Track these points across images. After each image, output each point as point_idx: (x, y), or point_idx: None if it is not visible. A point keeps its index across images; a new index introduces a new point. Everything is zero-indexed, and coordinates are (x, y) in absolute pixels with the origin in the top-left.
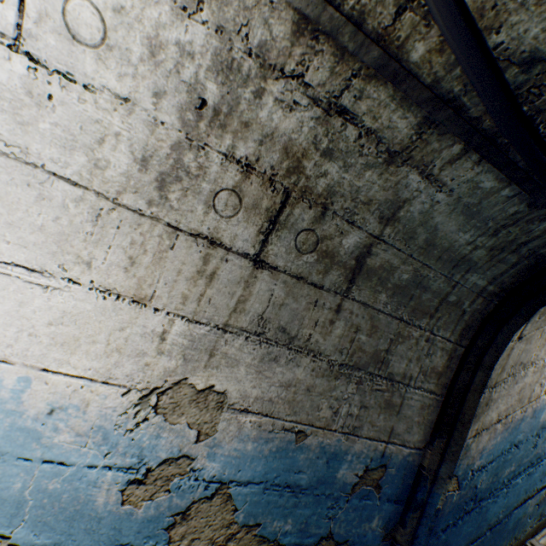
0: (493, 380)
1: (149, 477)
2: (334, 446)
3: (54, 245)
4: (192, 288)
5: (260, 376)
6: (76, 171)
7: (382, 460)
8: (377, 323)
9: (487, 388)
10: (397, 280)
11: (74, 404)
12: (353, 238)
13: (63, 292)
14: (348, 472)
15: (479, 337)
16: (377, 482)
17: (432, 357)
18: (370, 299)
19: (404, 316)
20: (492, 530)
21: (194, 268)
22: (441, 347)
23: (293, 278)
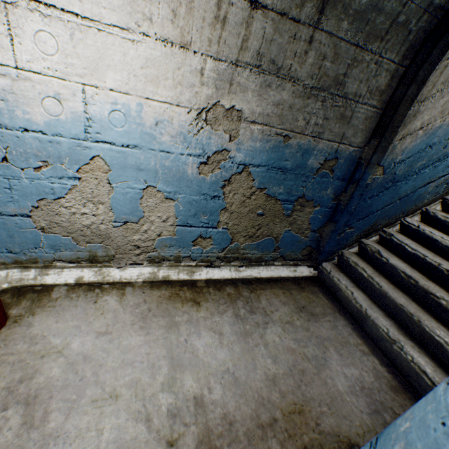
0: (423, 97)
1: (209, 161)
2: (306, 146)
3: (128, 7)
4: (213, 33)
5: (261, 99)
6: None
7: (335, 155)
8: (339, 51)
9: (417, 103)
10: (358, 6)
11: (166, 120)
12: None
13: (142, 44)
14: (314, 162)
15: (418, 55)
16: (331, 168)
17: (378, 79)
18: (335, 29)
19: (360, 43)
20: (401, 200)
21: (212, 15)
22: (386, 69)
23: (278, 16)
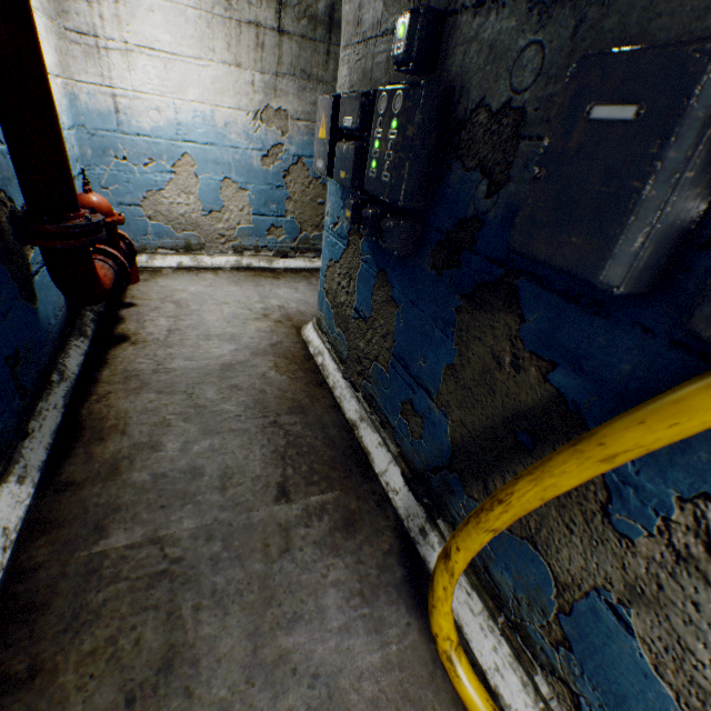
0: None
1: (270, 155)
2: None
3: (199, 45)
4: (257, 56)
5: (300, 101)
6: (194, 2)
7: None
8: None
9: None
10: None
11: (232, 122)
12: (323, 4)
13: (210, 68)
14: None
15: None
16: None
17: None
18: None
19: None
20: None
21: (254, 44)
22: None
23: (300, 39)
